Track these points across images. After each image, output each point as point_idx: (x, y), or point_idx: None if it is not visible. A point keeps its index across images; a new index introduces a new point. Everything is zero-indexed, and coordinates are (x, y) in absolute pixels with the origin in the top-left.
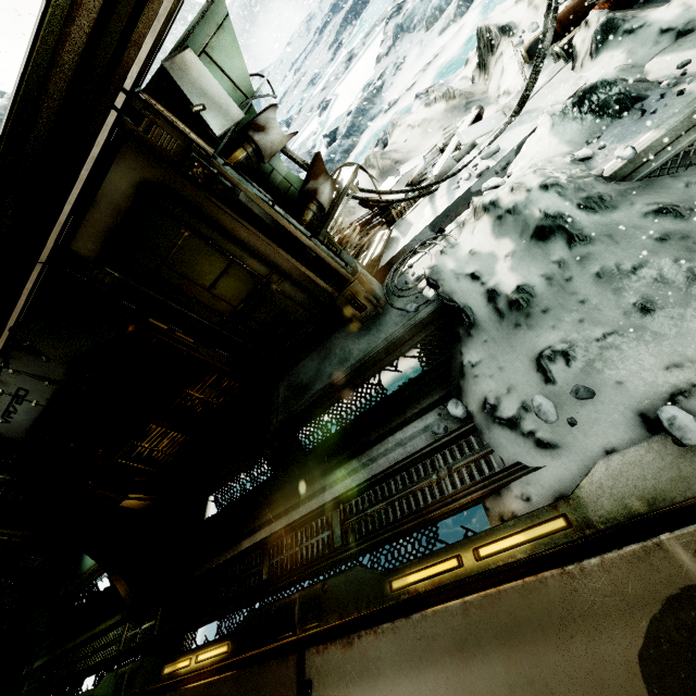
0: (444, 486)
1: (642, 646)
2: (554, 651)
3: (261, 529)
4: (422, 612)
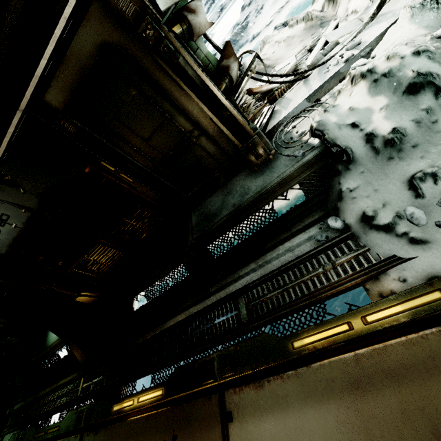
0: (330, 276)
1: None
2: (440, 386)
3: (181, 312)
4: (320, 363)
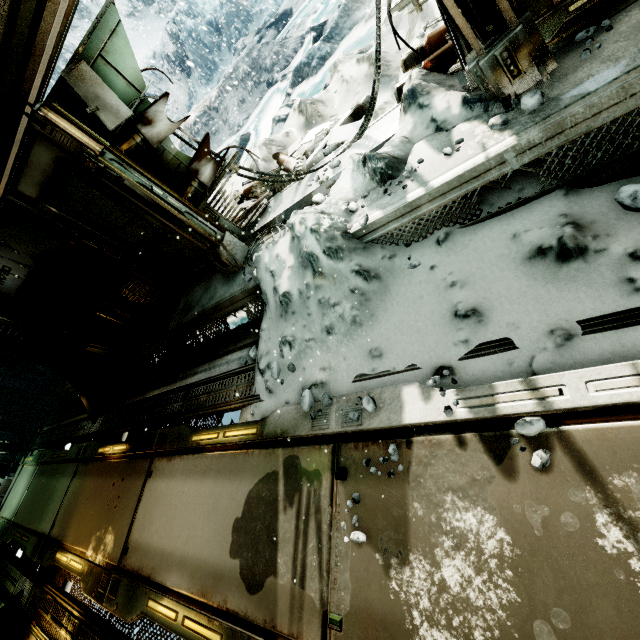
0: (231, 395)
1: (251, 489)
2: (229, 483)
3: (158, 388)
4: (199, 454)
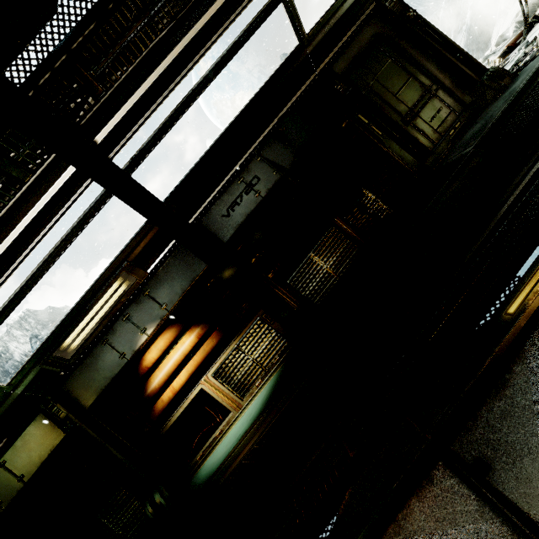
0: None
1: None
2: None
3: (517, 187)
4: None
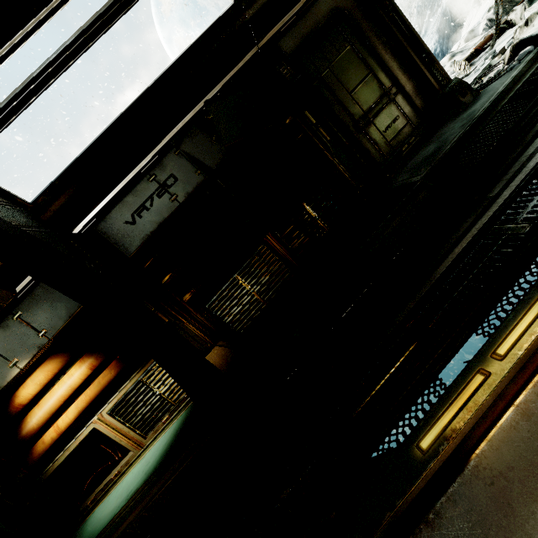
0: None
1: None
2: None
3: (457, 243)
4: None
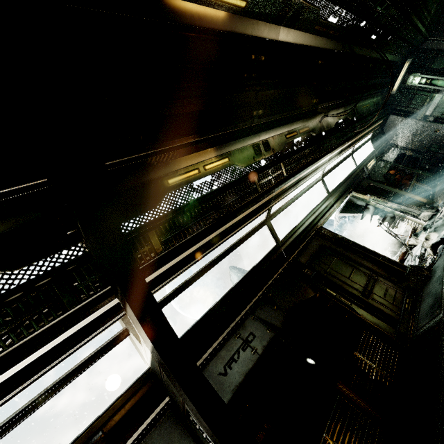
0: None
1: None
2: None
3: None
4: None
